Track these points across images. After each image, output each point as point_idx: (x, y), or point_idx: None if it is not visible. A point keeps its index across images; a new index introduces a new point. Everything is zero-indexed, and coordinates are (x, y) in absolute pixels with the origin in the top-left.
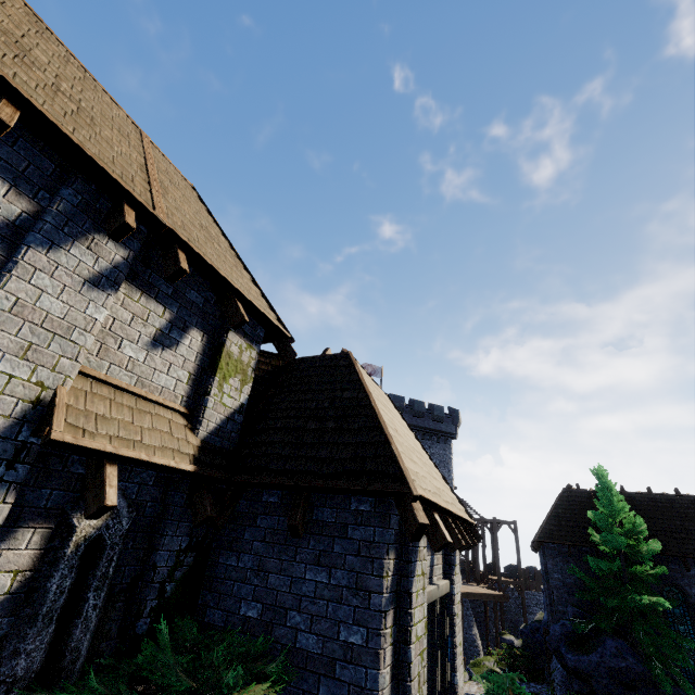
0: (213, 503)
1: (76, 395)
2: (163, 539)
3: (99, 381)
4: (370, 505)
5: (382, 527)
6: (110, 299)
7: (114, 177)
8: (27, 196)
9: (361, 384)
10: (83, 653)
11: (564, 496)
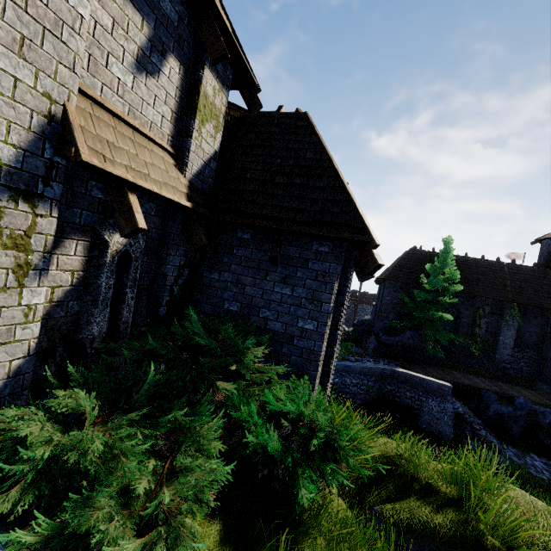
0: (205, 235)
1: (83, 116)
2: (168, 257)
3: (96, 104)
4: (329, 248)
5: (336, 263)
6: None
7: None
8: None
9: (322, 147)
10: (130, 324)
11: (409, 253)
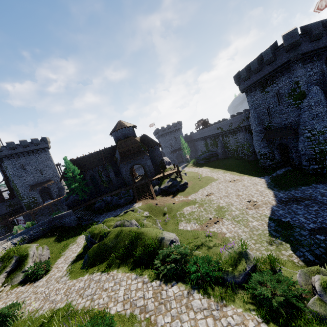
0: None
1: None
2: None
3: None
4: None
5: None
6: None
7: None
8: None
9: None
10: None
11: None
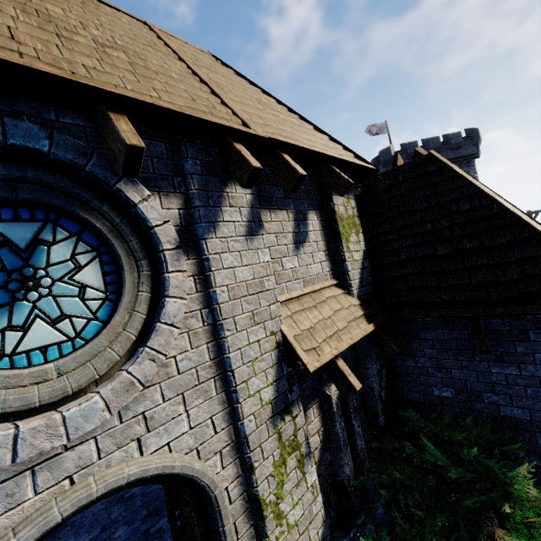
0: (392, 340)
1: (289, 324)
2: (367, 371)
3: (287, 301)
4: None
5: None
6: (264, 238)
7: (215, 122)
8: (170, 192)
9: (475, 189)
10: (364, 448)
11: None
